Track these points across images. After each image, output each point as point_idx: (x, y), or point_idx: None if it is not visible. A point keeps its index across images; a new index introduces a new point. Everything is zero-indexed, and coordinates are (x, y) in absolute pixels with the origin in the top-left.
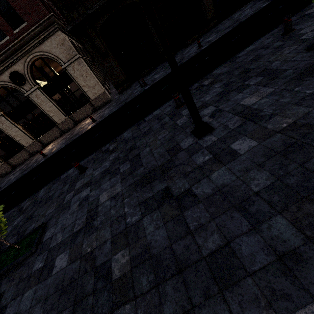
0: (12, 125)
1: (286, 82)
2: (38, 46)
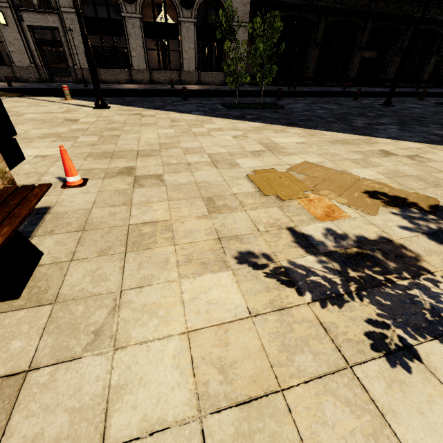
0: (141, 36)
1: (428, 106)
2: None
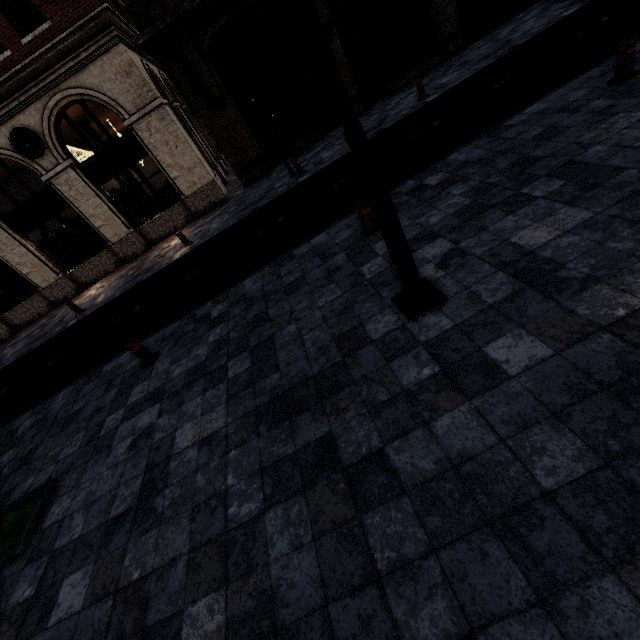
0: (14, 241)
1: (623, 199)
2: (74, 76)
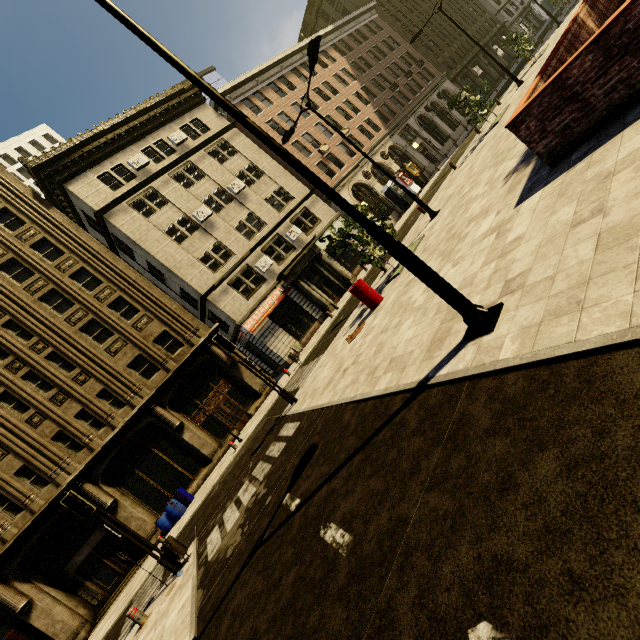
0: (441, 121)
1: None
2: (442, 85)
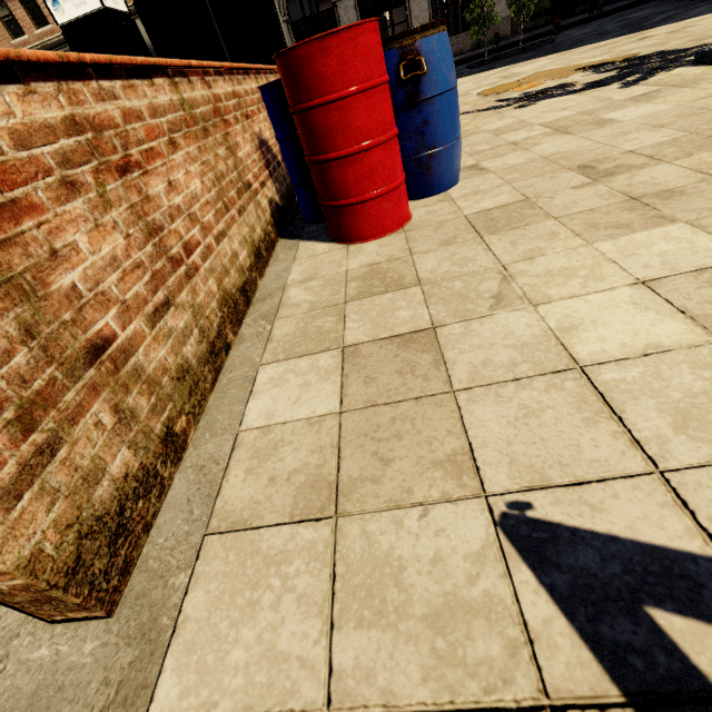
0: (356, 21)
1: None
2: None
